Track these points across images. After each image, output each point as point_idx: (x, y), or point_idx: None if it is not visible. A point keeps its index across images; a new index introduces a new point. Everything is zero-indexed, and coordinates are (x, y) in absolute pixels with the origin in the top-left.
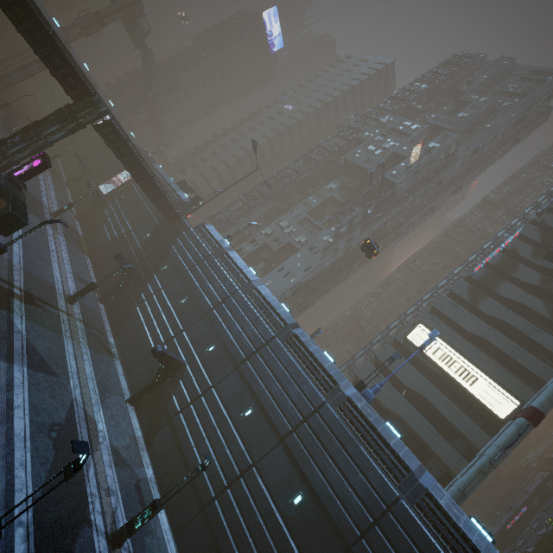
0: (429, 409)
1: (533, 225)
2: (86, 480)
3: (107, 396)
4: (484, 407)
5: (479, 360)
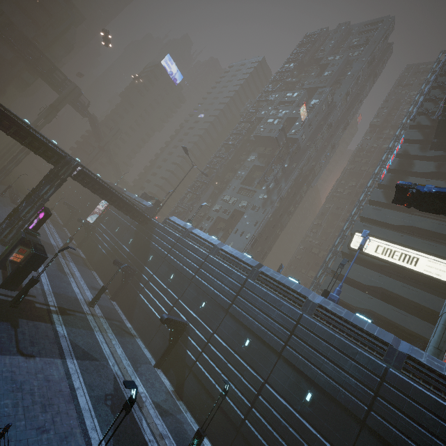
0: (391, 296)
1: (412, 129)
2: (143, 431)
3: (138, 366)
4: (433, 279)
5: (413, 244)
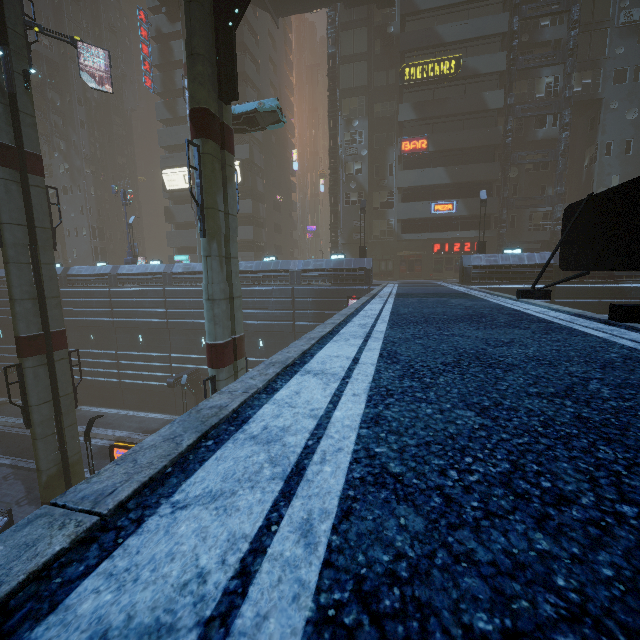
0: None
1: None
2: None
3: None
4: None
5: None
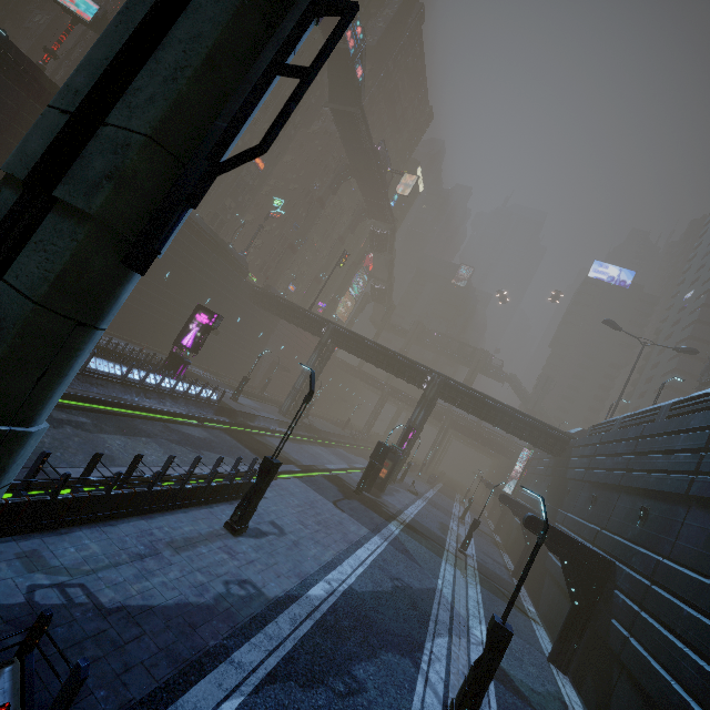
0: None
1: None
2: (428, 639)
3: None
4: None
5: None
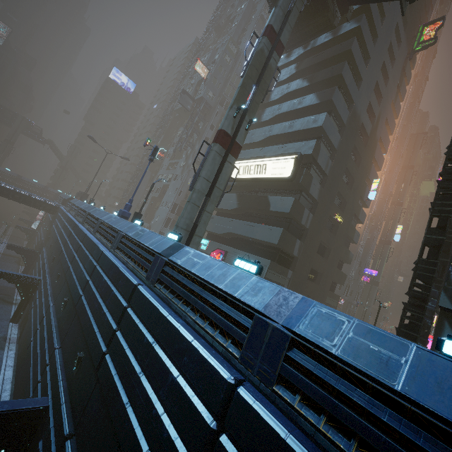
0: (254, 214)
1: None
2: None
3: None
4: (275, 179)
5: (269, 153)
